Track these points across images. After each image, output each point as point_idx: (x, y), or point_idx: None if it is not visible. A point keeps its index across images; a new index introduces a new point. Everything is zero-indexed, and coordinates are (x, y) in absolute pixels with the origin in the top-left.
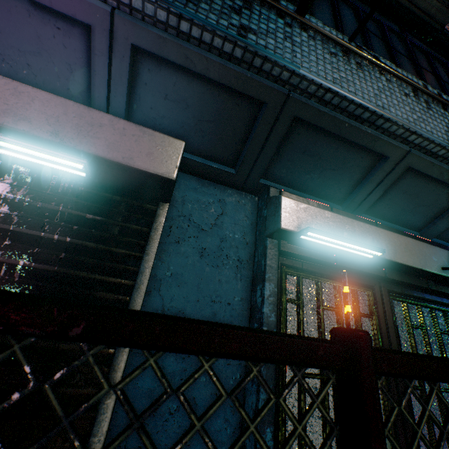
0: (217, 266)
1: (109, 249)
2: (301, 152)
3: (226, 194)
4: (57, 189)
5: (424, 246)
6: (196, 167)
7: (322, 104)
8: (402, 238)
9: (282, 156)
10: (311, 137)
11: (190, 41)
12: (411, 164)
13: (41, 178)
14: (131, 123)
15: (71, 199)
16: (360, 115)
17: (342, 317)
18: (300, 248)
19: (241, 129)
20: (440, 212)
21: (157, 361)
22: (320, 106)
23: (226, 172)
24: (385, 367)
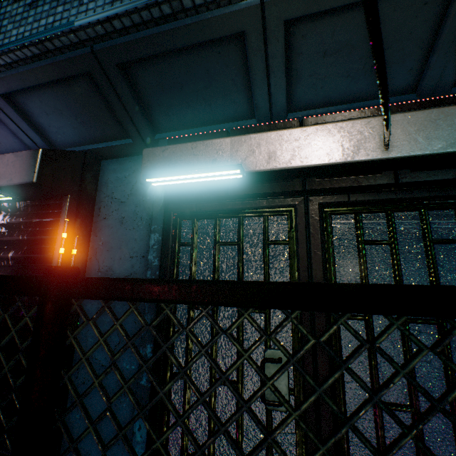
0: (134, 229)
1: (44, 238)
2: (160, 91)
3: (139, 163)
4: (21, 210)
5: (363, 124)
6: (107, 152)
7: (124, 34)
8: (313, 130)
9: (151, 105)
10: (152, 70)
11: (14, 66)
12: (284, 16)
13: (13, 206)
14: (11, 154)
15: (27, 213)
16: (163, 13)
17: (242, 250)
18: (184, 191)
19: (102, 103)
20: (426, 42)
21: (98, 302)
22: (123, 39)
23: (127, 145)
24: (75, 292)
